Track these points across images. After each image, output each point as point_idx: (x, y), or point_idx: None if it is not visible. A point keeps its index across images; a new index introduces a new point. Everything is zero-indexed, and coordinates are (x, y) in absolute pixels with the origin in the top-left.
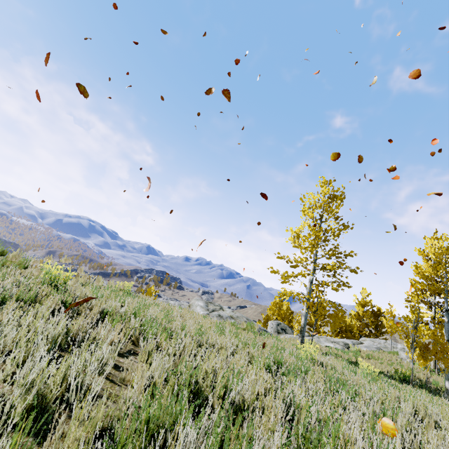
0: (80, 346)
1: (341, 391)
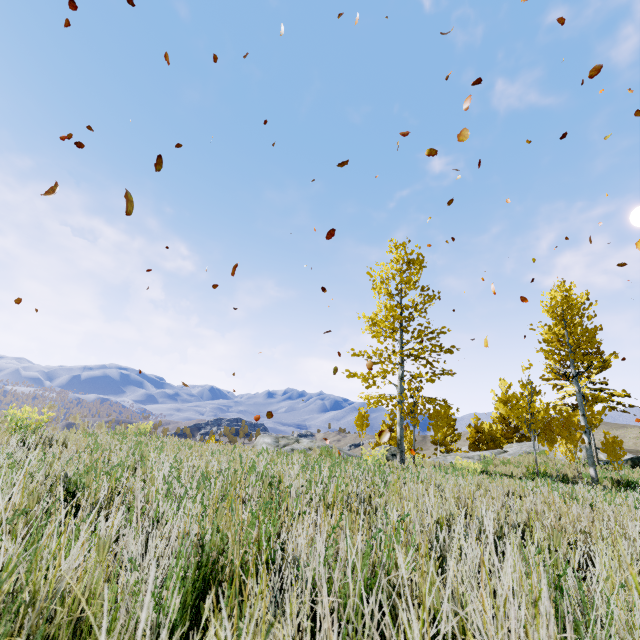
0: None
1: None
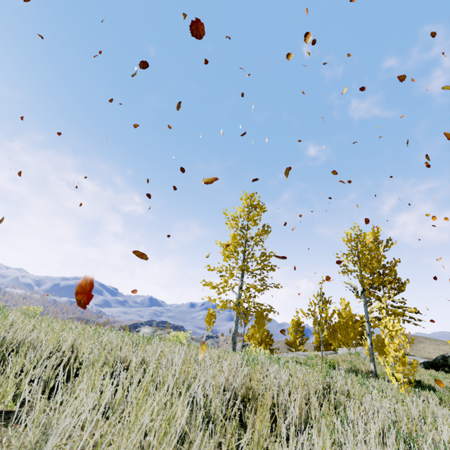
0: None
1: None
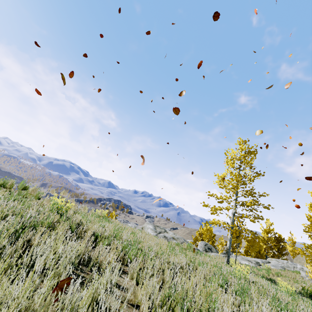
0: (86, 265)
1: (279, 310)
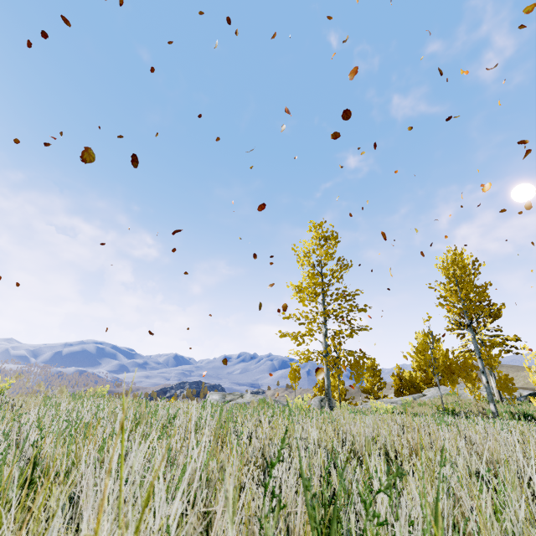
0: None
1: None
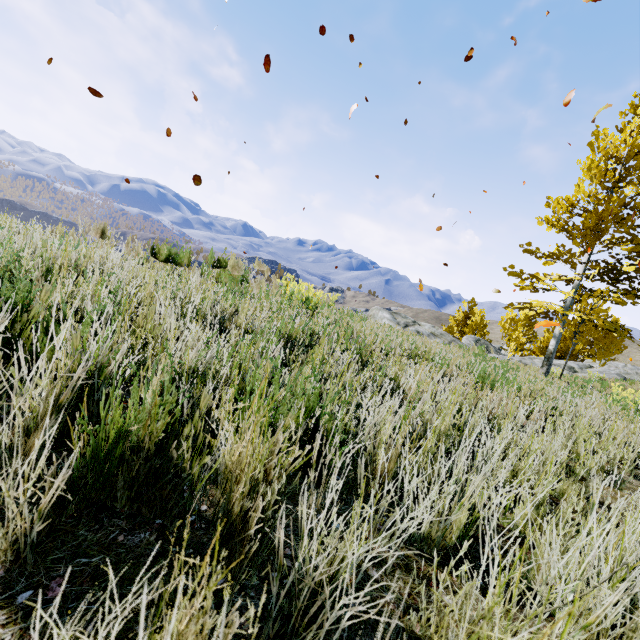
0: None
1: None
